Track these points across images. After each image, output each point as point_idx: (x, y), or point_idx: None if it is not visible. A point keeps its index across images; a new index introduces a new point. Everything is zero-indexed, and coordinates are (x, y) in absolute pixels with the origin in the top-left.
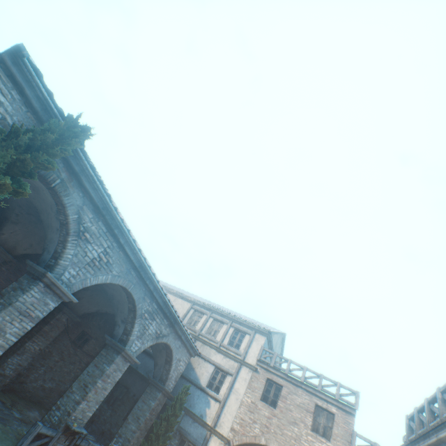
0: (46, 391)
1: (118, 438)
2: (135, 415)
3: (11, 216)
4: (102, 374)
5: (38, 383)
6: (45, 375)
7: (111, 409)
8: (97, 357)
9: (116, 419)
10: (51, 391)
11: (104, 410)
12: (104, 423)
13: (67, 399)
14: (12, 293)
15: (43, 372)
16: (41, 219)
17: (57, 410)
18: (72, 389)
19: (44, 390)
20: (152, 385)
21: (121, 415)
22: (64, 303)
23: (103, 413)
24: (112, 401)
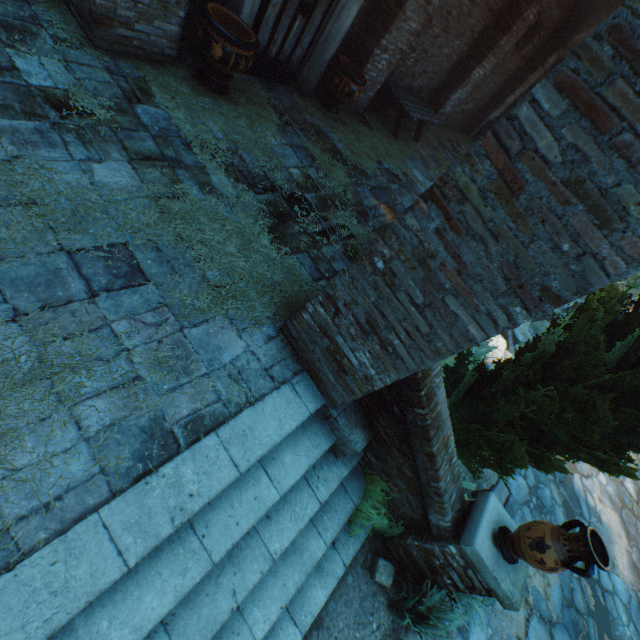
0: (463, 114)
1: None
2: None
3: None
4: None
5: (459, 108)
6: (468, 98)
7: None
8: None
9: None
10: (466, 113)
11: None
12: None
13: None
14: None
15: (468, 95)
16: None
17: None
18: None
19: (461, 114)
20: None
21: None
22: None
23: None
24: None
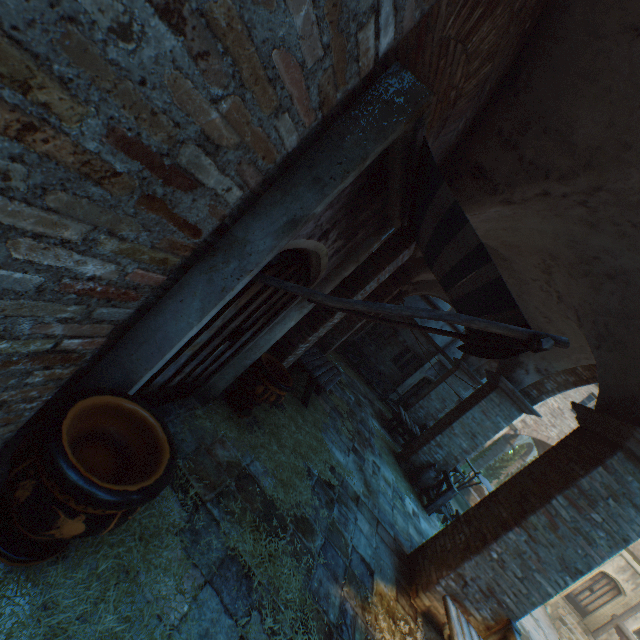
0: None
1: (419, 409)
2: (439, 395)
3: (513, 184)
4: (495, 430)
5: None
6: None
7: (375, 344)
8: (485, 401)
9: (382, 358)
10: None
11: (366, 342)
12: (368, 356)
13: (448, 441)
14: (612, 505)
15: None
16: (597, 224)
17: (438, 447)
18: (452, 430)
19: None
20: (462, 371)
21: (388, 356)
22: (401, 270)
23: (365, 345)
24: (375, 336)
